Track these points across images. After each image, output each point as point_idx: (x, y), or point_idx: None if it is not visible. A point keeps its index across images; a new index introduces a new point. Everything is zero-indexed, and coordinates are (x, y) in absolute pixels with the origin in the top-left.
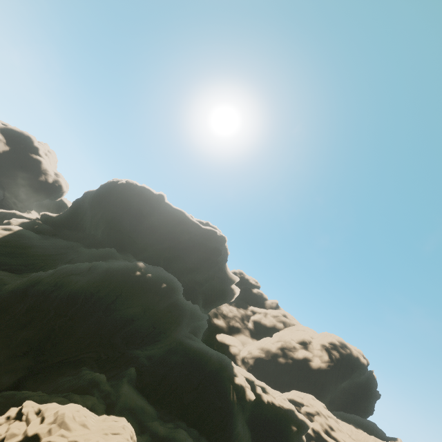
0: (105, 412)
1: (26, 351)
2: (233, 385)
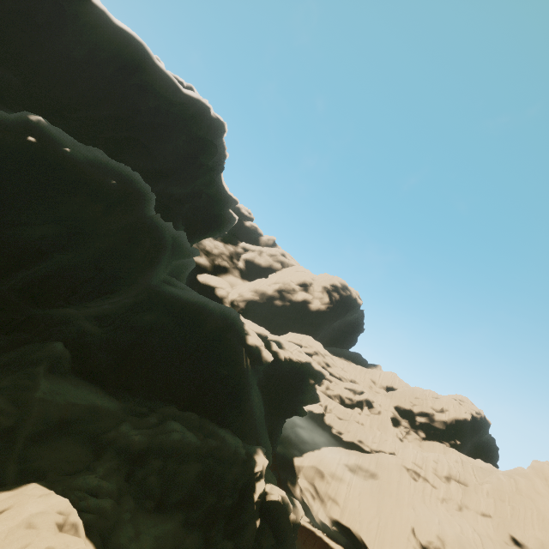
0: None
1: None
2: (244, 346)
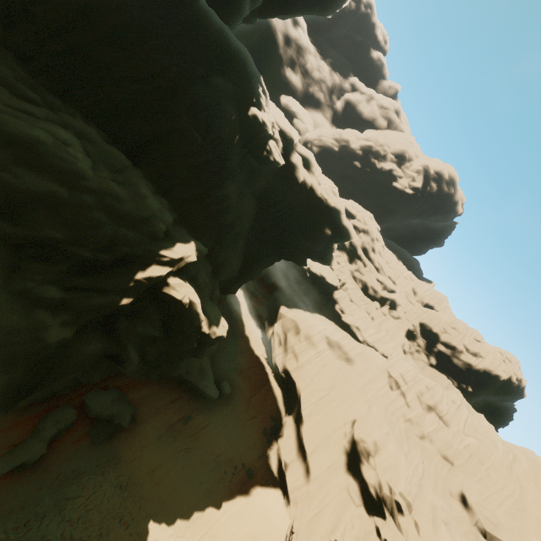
0: None
1: None
2: (244, 121)
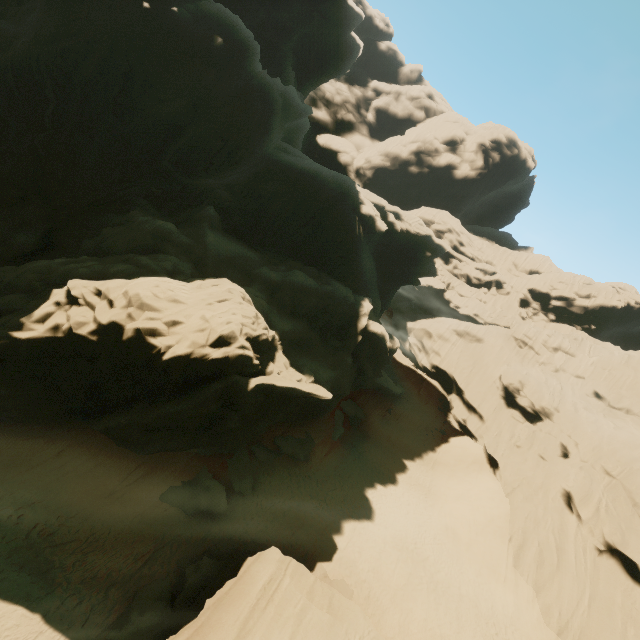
0: (195, 271)
1: (21, 197)
2: (358, 215)
